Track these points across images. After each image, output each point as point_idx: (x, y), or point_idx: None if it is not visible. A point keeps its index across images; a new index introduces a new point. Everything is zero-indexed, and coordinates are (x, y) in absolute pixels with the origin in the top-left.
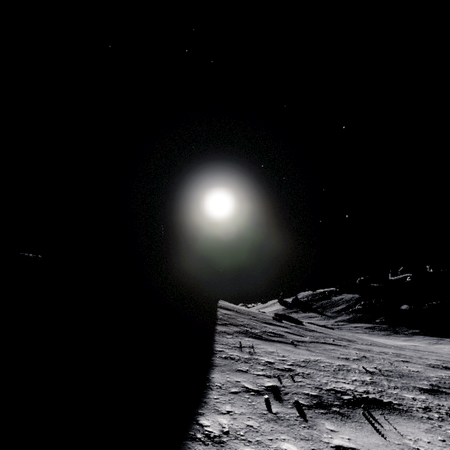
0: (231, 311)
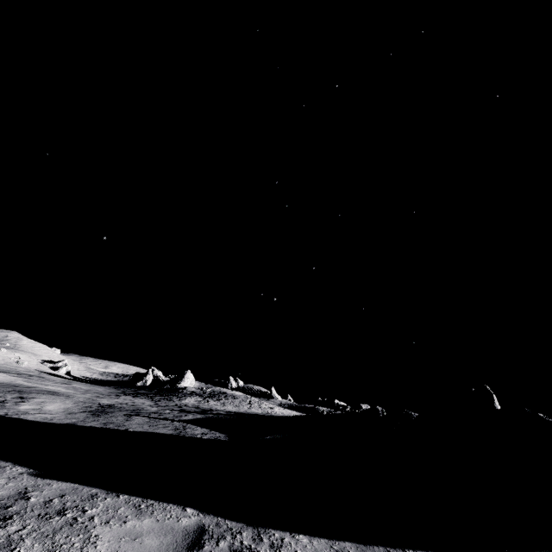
0: None
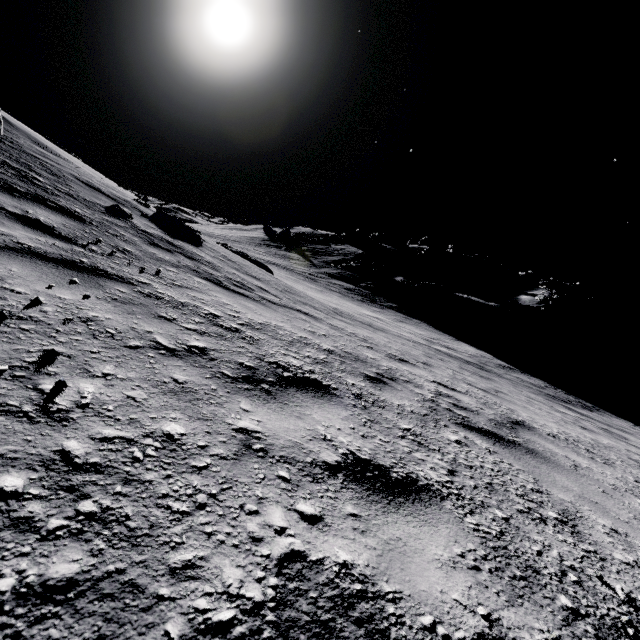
0: None
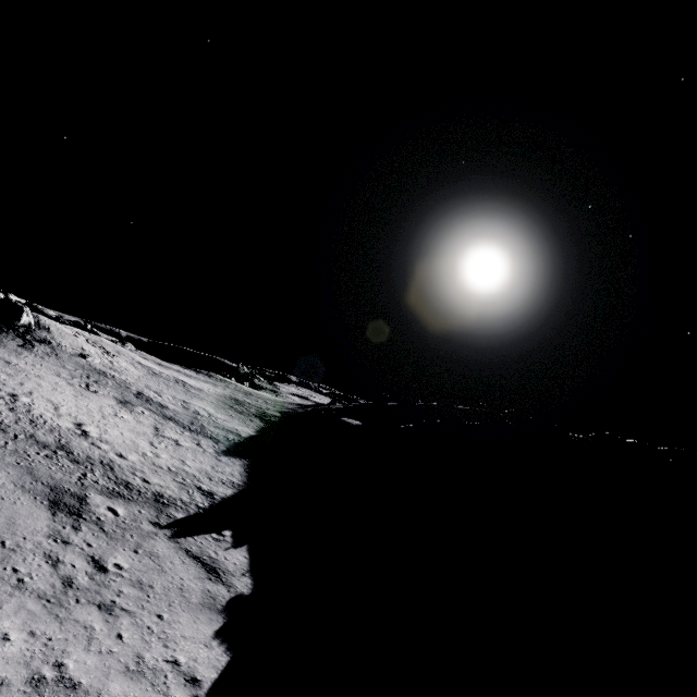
0: (8, 327)
